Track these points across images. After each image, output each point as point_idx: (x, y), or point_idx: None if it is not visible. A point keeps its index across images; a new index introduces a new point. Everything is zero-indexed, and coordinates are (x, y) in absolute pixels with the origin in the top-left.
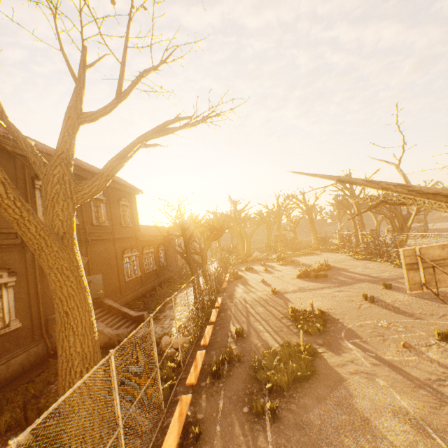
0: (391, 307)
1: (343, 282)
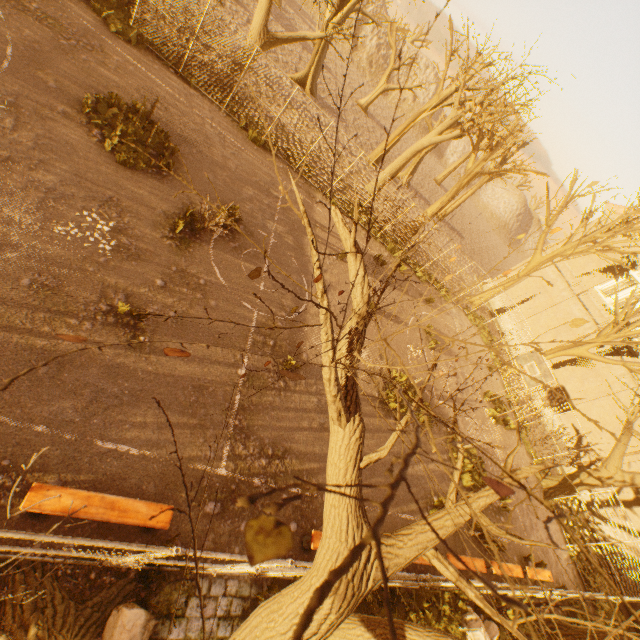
0: (386, 313)
1: (289, 245)
